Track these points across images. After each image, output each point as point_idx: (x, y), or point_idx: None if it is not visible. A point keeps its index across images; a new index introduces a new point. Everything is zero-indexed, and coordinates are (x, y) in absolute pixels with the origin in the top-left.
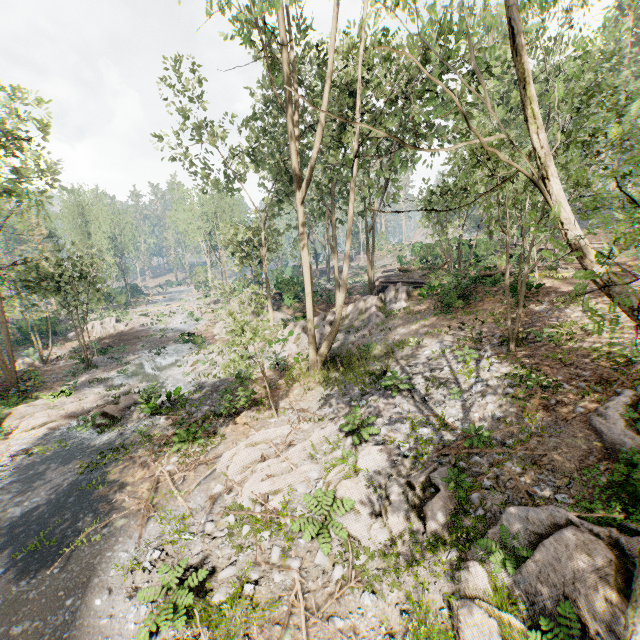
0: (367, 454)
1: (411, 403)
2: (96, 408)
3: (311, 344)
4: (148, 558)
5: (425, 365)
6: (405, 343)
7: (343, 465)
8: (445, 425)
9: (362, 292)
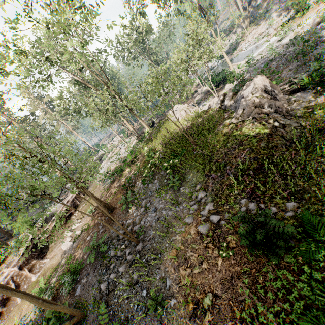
0: (273, 15)
1: (277, 6)
2: (205, 73)
3: (245, 21)
4: (248, 48)
5: (276, 0)
6: (268, 3)
7: (270, 20)
8: (286, 0)
9: (238, 18)
